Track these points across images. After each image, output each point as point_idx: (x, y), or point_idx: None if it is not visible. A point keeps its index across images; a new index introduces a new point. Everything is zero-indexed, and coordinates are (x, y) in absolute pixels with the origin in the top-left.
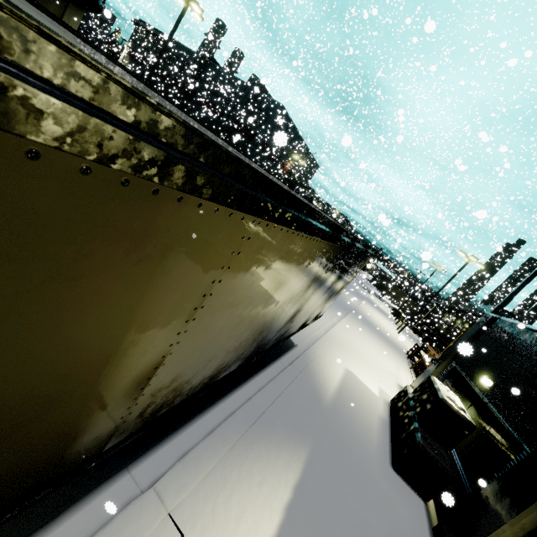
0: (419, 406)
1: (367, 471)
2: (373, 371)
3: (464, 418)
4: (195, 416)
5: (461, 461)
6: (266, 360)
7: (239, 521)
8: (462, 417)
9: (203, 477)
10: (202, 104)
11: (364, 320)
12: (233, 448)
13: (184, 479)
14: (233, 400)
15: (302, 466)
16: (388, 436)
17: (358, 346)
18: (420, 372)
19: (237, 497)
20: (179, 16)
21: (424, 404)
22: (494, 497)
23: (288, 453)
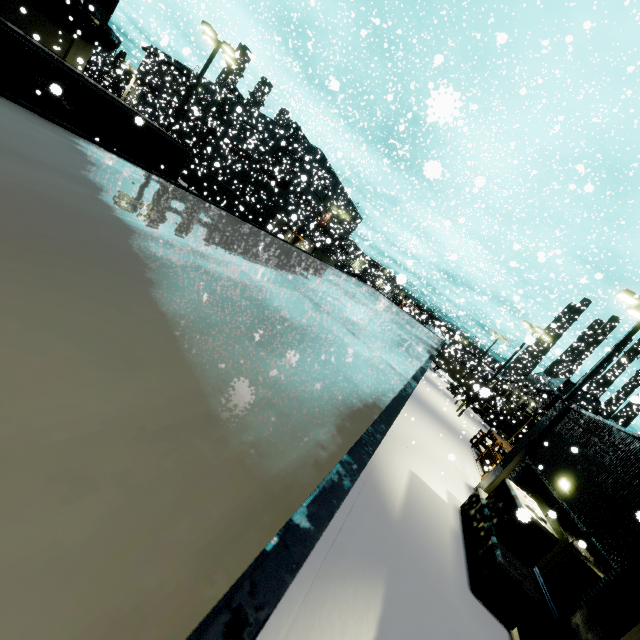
0: (495, 516)
1: (447, 601)
2: (439, 470)
3: (546, 530)
4: None
5: (544, 579)
6: None
7: None
8: (544, 529)
9: (285, 631)
10: (226, 146)
11: (421, 403)
12: (310, 591)
13: (267, 637)
14: None
15: (381, 604)
16: (463, 553)
17: (419, 439)
18: (488, 465)
19: None
20: (209, 58)
21: (502, 514)
22: (585, 624)
23: (365, 589)
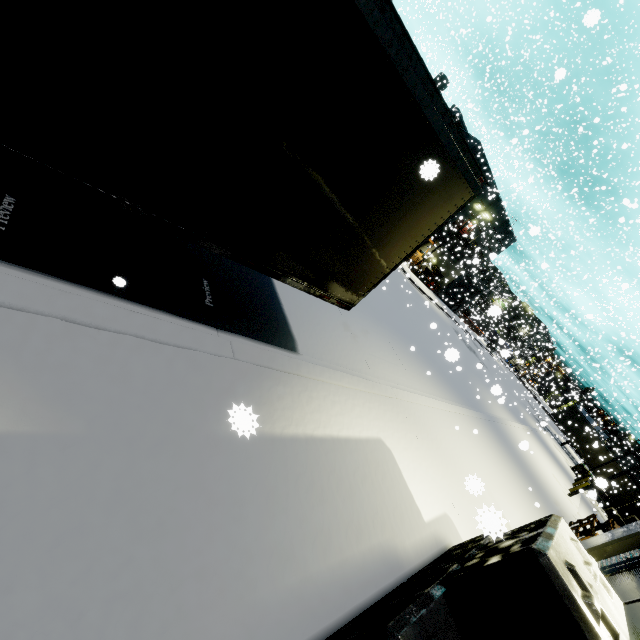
0: (478, 557)
1: (177, 608)
2: (455, 488)
3: None
4: None
5: None
6: (185, 314)
7: None
8: None
9: None
10: None
11: (502, 436)
12: None
13: None
14: None
15: None
16: (375, 594)
17: (452, 444)
18: None
19: None
20: None
21: (492, 554)
22: None
23: None
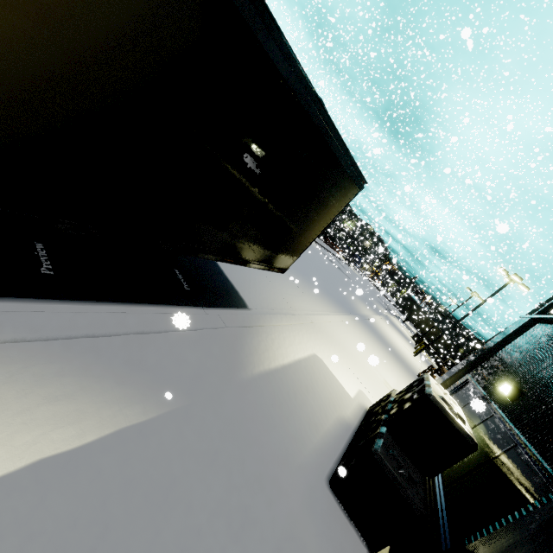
0: (396, 407)
1: (271, 478)
2: (359, 372)
3: (460, 428)
4: None
5: (447, 498)
6: (180, 302)
7: None
8: (457, 426)
9: None
10: None
11: (372, 328)
12: None
13: None
14: (50, 309)
15: (112, 430)
16: (344, 445)
17: (349, 344)
18: None
19: None
20: None
21: (404, 403)
22: None
23: (93, 401)
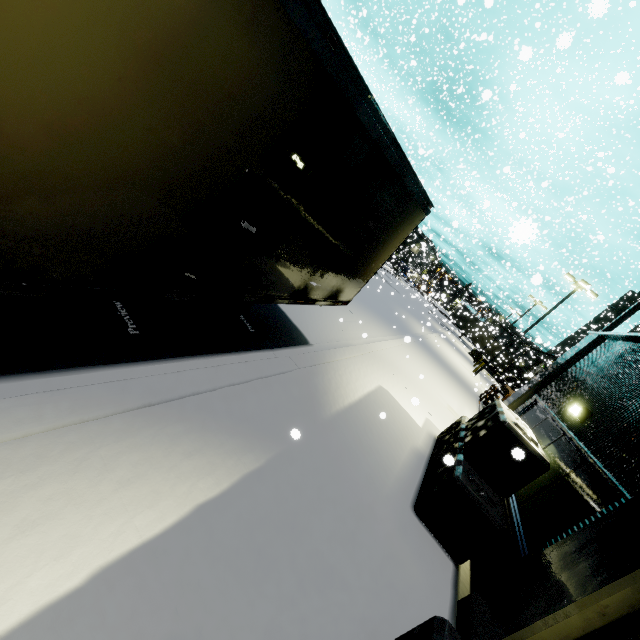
0: (470, 435)
1: (367, 508)
2: (424, 400)
3: (533, 451)
4: (50, 370)
5: (522, 514)
6: (249, 346)
7: (26, 530)
8: (531, 450)
9: None
10: None
11: (429, 350)
12: (95, 421)
13: None
14: (151, 371)
15: (238, 477)
16: (421, 473)
17: (410, 370)
18: None
19: (48, 491)
20: None
21: (478, 431)
22: (561, 561)
23: (217, 454)
